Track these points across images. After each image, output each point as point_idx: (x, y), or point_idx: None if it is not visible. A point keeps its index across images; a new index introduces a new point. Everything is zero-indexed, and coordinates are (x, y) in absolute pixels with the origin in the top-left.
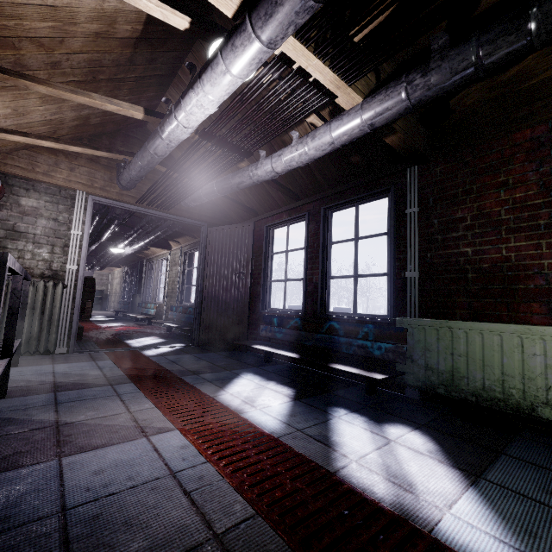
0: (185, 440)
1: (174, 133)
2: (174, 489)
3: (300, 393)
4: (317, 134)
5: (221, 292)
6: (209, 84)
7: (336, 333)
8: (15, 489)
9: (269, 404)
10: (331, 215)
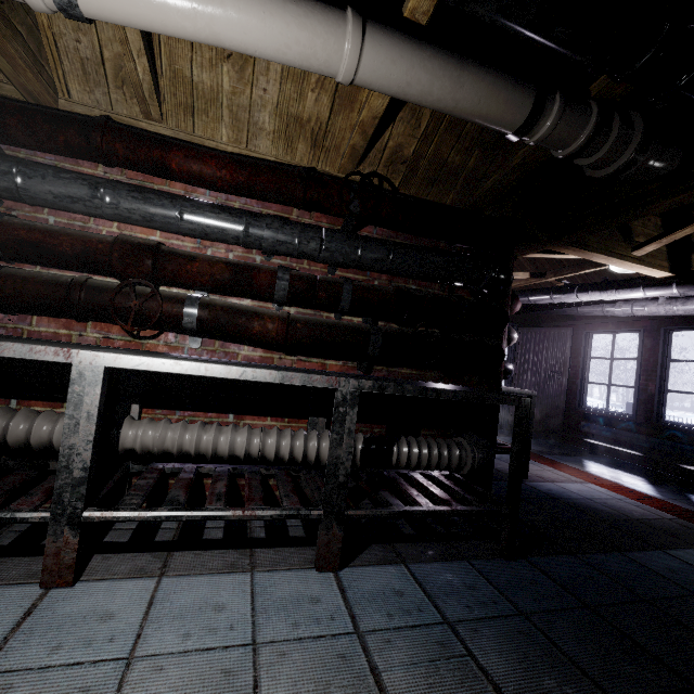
0: (603, 488)
1: (568, 301)
2: (627, 503)
3: (652, 481)
4: (688, 304)
5: (532, 387)
6: (623, 295)
7: (679, 441)
8: (554, 488)
9: (634, 483)
10: (671, 333)
